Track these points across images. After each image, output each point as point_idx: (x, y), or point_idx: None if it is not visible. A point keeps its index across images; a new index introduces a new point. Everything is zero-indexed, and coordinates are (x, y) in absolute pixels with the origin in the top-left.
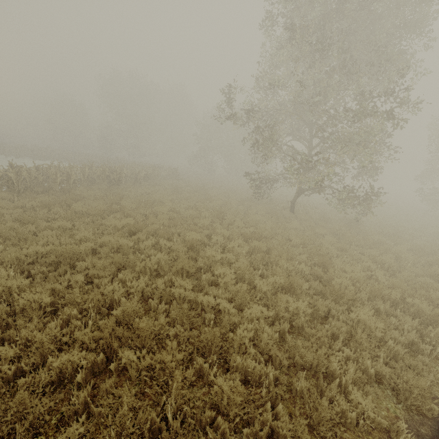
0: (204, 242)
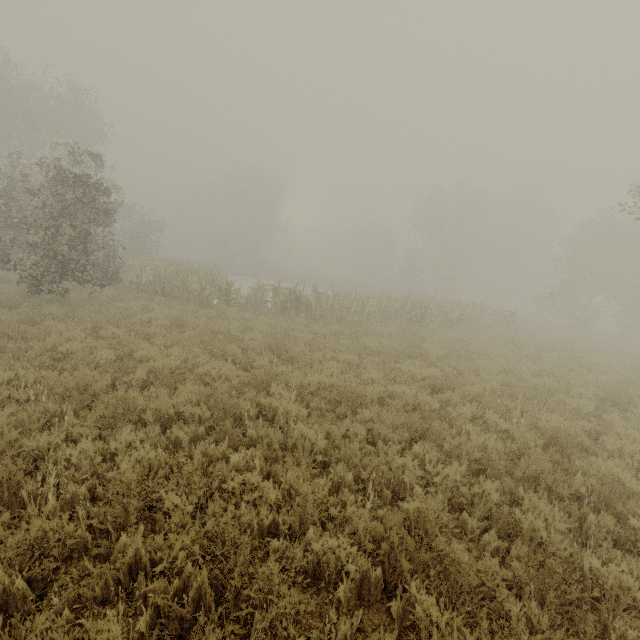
0: (582, 444)
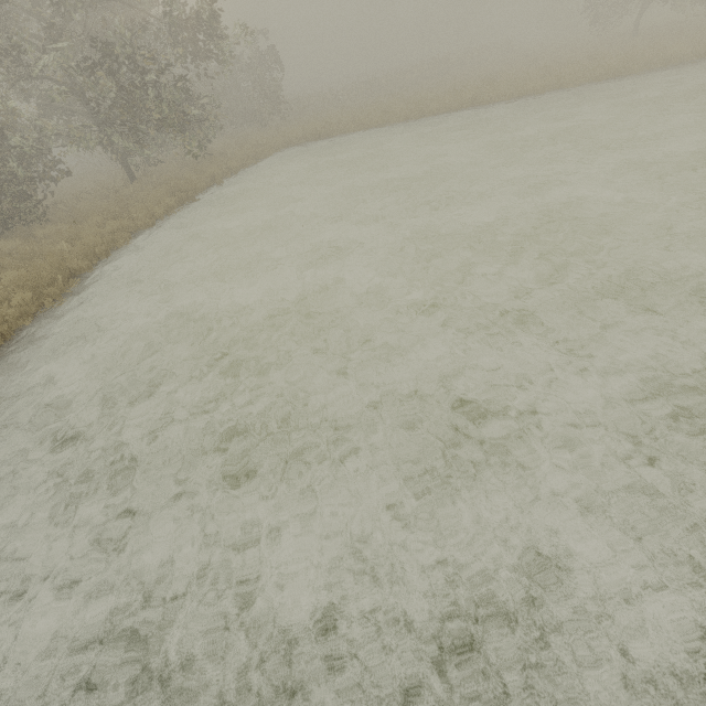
0: None
